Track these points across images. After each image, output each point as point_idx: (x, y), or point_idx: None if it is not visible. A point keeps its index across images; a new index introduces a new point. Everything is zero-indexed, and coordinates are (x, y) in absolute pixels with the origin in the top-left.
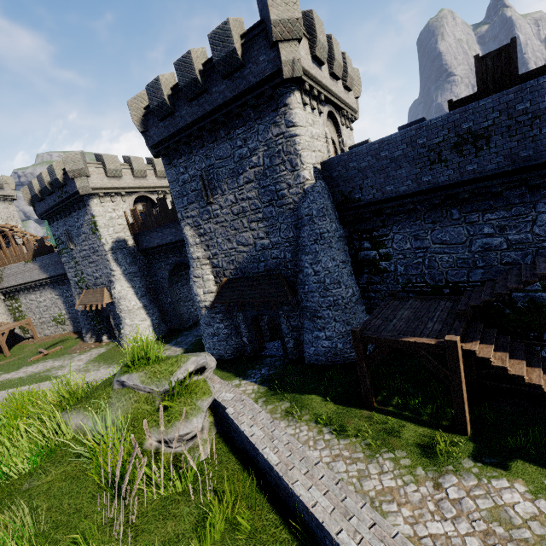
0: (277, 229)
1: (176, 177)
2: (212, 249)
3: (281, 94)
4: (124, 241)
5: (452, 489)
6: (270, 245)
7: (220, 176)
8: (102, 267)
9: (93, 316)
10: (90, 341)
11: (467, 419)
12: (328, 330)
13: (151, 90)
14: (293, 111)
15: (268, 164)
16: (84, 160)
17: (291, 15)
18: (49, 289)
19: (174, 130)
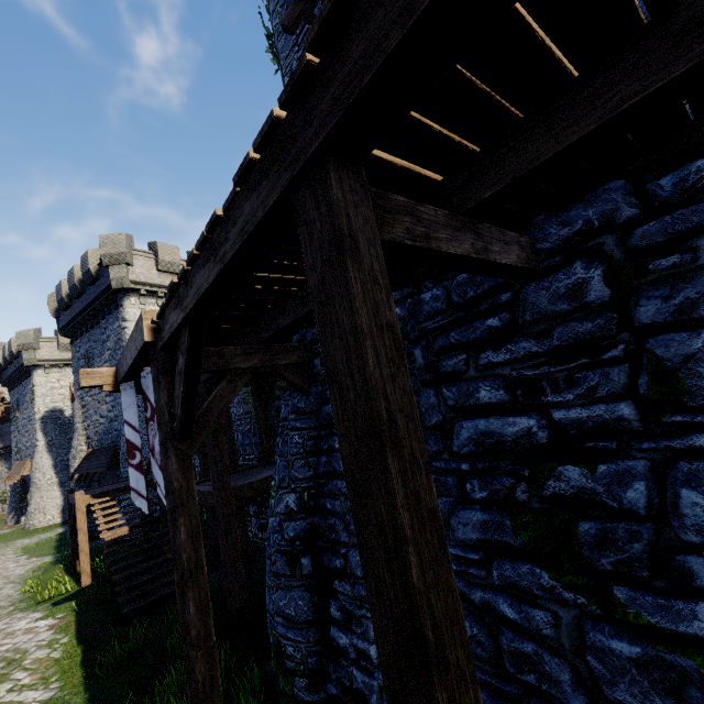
0: (118, 403)
1: (75, 355)
2: (88, 420)
3: (120, 298)
4: (61, 411)
5: (6, 620)
6: (114, 417)
7: (94, 355)
8: (32, 436)
9: (20, 492)
10: (10, 523)
11: (81, 569)
12: (125, 502)
13: (58, 289)
14: (126, 310)
15: (114, 348)
16: (38, 336)
17: (117, 251)
18: (2, 461)
19: (70, 318)
